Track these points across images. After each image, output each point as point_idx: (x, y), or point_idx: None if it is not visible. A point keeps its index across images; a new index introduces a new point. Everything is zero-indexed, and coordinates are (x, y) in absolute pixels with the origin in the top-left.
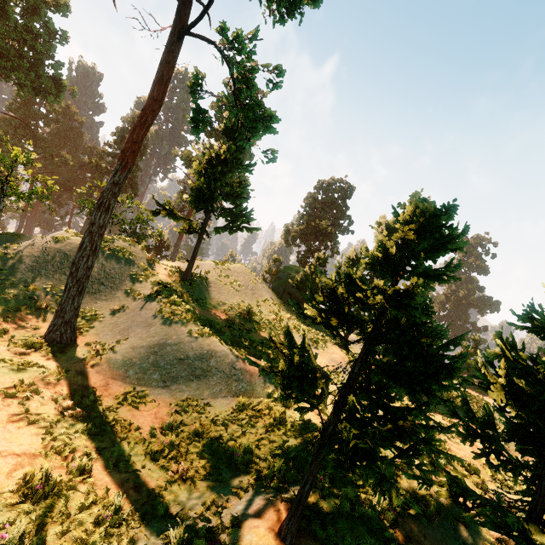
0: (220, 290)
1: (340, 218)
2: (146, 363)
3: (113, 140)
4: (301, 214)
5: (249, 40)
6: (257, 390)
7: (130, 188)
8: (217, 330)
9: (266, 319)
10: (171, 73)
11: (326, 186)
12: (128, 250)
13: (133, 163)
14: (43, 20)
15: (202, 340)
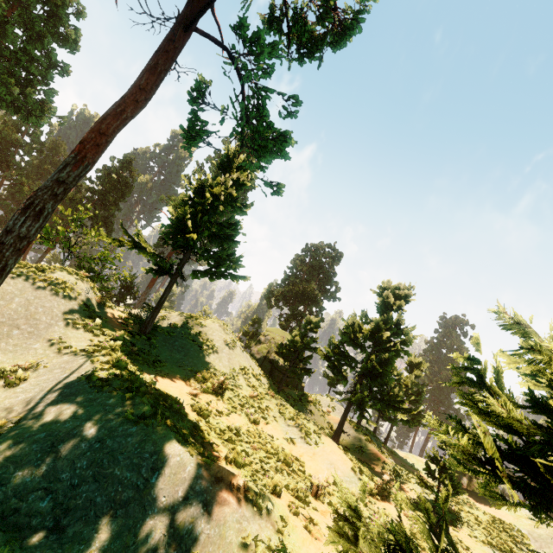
0: (188, 351)
1: (327, 283)
2: (35, 473)
3: (96, 175)
4: (286, 274)
5: (268, 56)
6: (227, 537)
7: (105, 227)
8: (174, 412)
9: (243, 395)
10: (169, 65)
11: (314, 249)
12: (71, 286)
13: (93, 161)
14: (45, 48)
15: (146, 431)
